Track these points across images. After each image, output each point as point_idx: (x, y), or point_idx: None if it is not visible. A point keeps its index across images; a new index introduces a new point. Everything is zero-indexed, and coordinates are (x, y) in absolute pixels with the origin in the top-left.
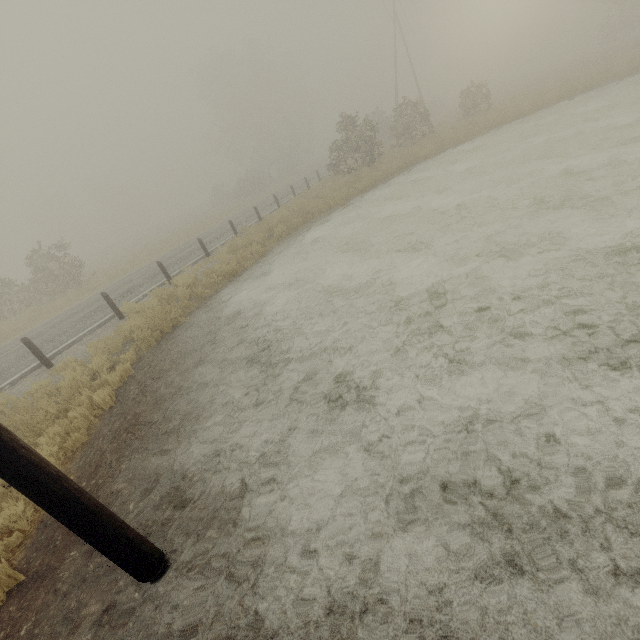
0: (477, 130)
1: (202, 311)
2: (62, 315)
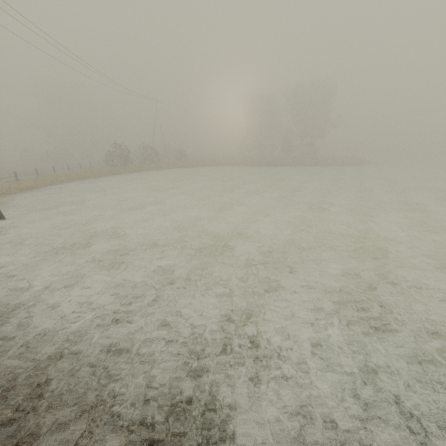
0: (173, 167)
1: (13, 196)
2: None
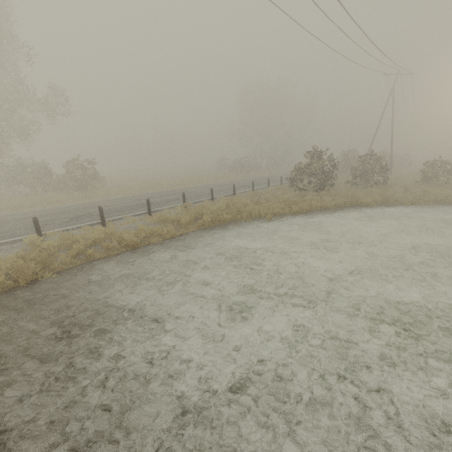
0: (426, 199)
1: (69, 275)
2: (40, 211)
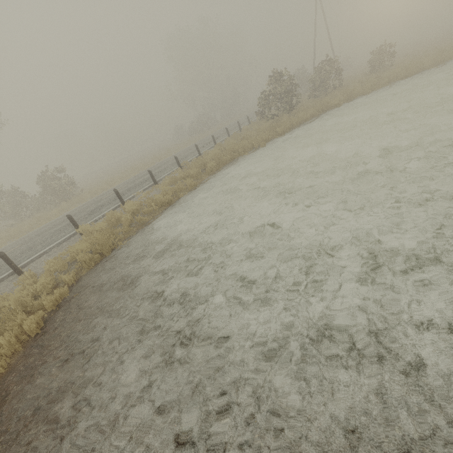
0: (381, 83)
1: (137, 237)
2: (50, 224)
